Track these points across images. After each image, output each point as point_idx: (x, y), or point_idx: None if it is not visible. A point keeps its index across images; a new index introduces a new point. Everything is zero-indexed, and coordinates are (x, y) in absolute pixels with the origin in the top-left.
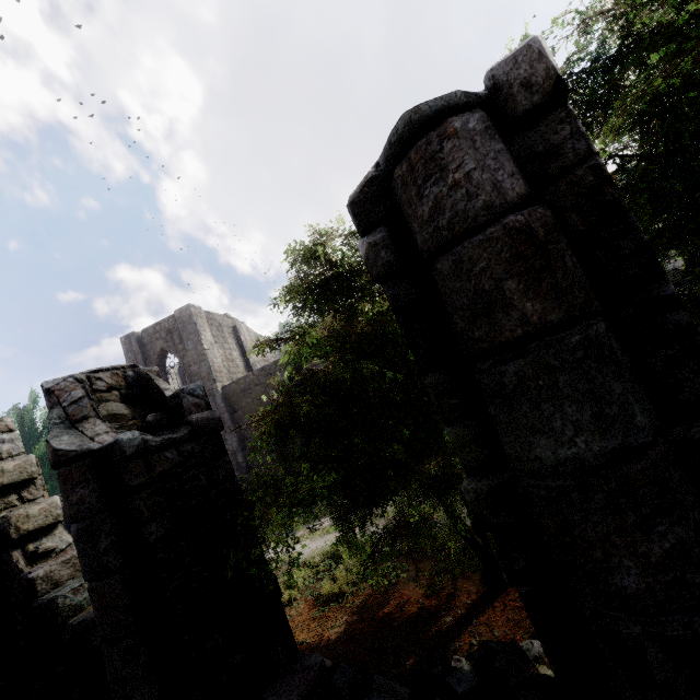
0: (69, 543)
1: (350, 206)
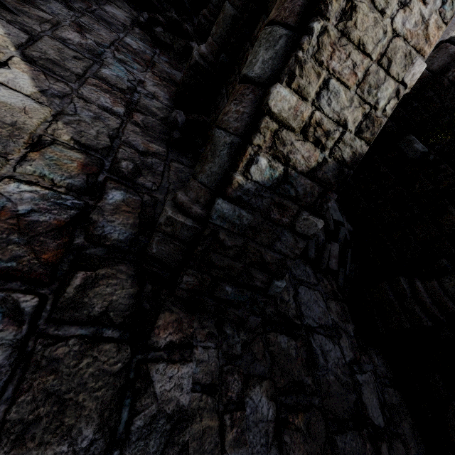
0: None
1: (440, 41)
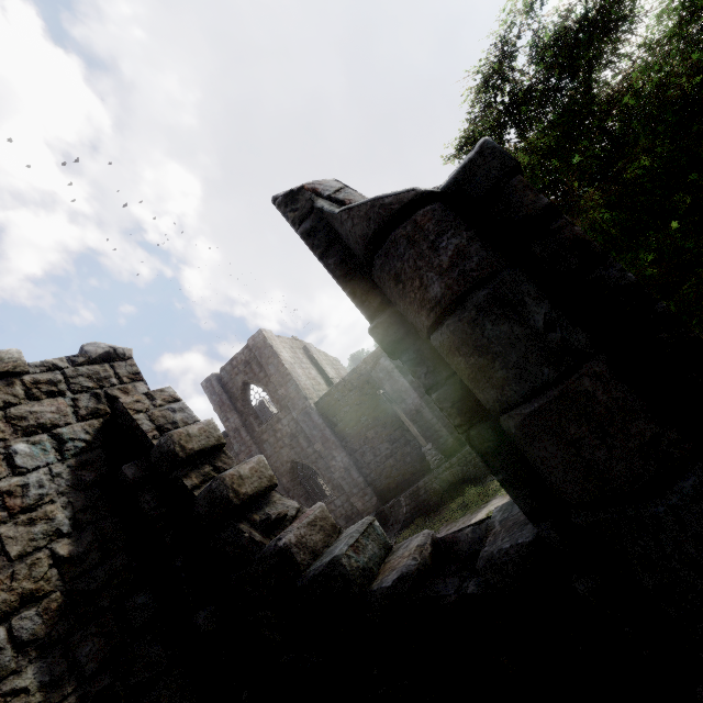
0: (297, 508)
1: None
